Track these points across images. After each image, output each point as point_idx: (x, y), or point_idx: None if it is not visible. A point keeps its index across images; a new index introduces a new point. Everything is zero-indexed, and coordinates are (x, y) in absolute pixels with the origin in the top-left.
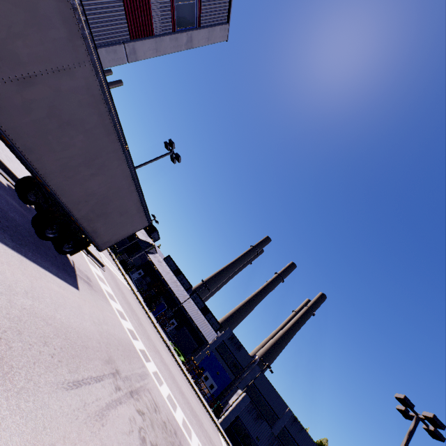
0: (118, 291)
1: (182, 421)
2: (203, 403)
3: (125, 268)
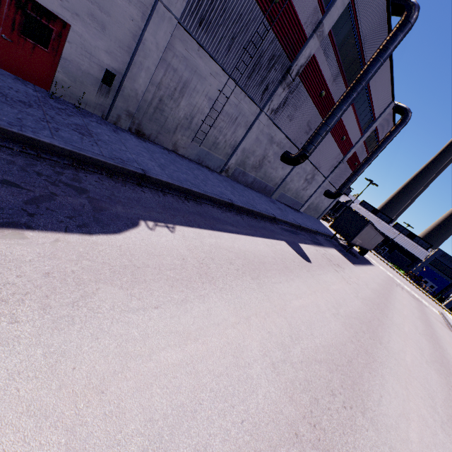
0: None
1: (417, 297)
2: (426, 295)
3: None
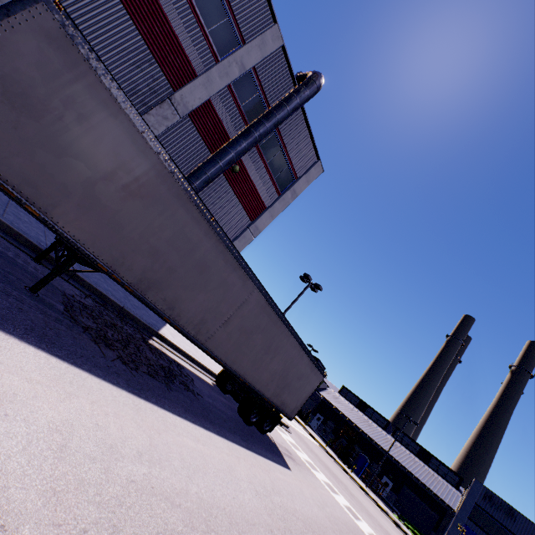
0: (312, 455)
1: None
2: None
3: (301, 417)
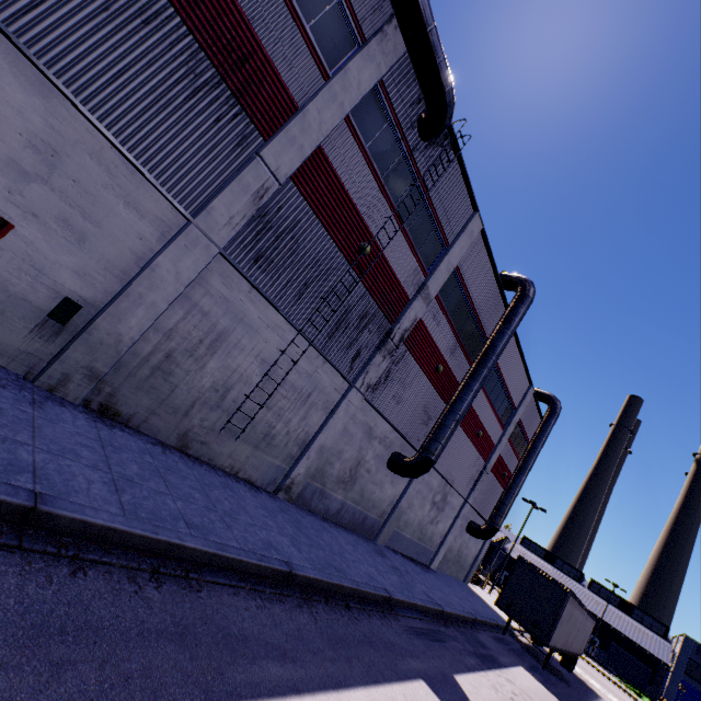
0: None
1: None
2: None
3: (498, 585)
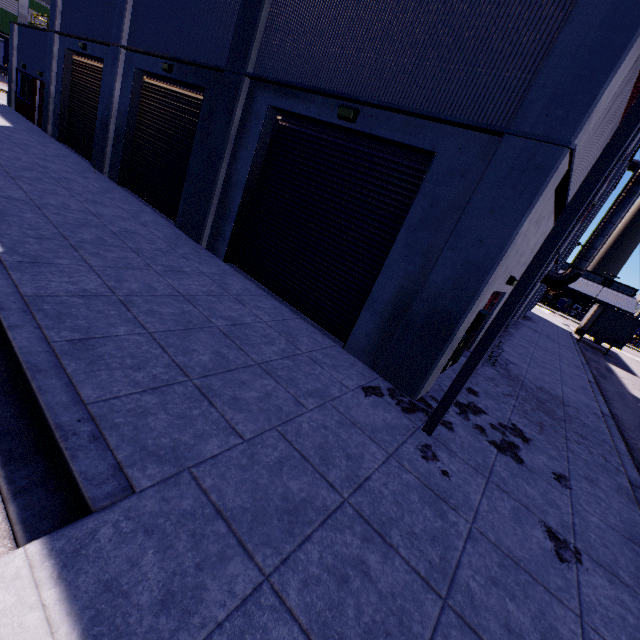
0: None
1: None
2: None
3: None
